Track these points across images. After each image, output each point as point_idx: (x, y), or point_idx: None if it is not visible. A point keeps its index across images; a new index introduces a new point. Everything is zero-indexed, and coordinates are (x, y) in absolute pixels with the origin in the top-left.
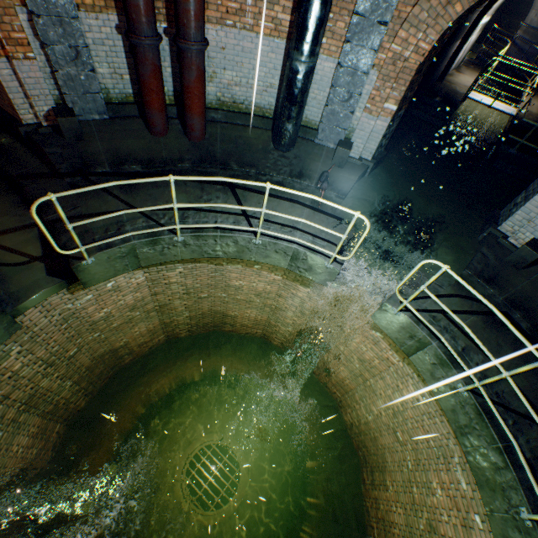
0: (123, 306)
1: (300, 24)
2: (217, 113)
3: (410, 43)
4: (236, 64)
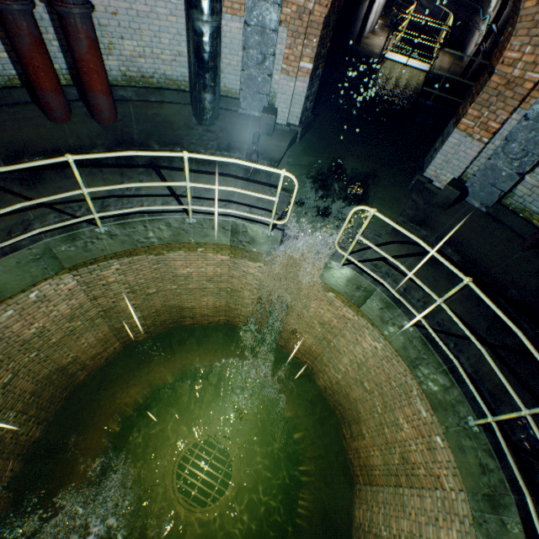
0: (59, 317)
1: None
2: (126, 91)
3: None
4: (134, 31)
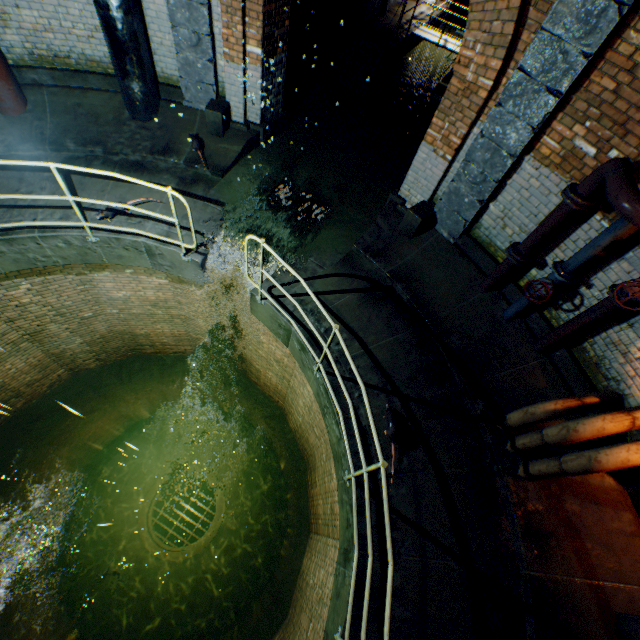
0: None
1: None
2: (37, 74)
3: None
4: None
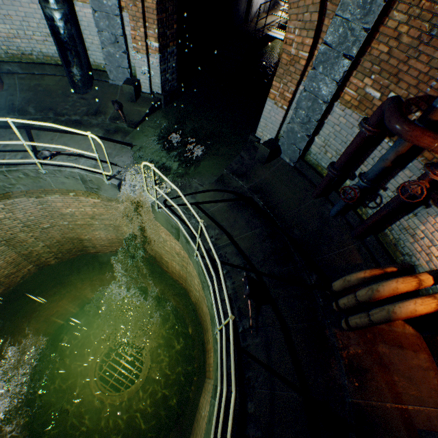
0: None
1: None
2: (11, 66)
3: None
4: (5, 17)
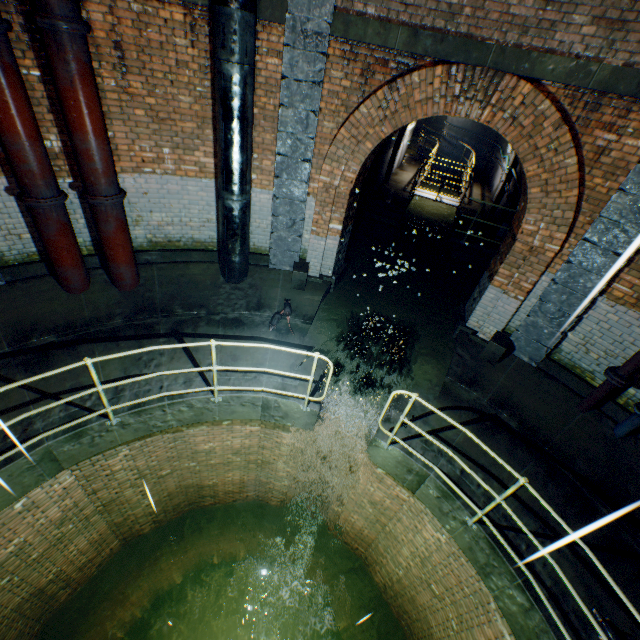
0: (46, 524)
1: (224, 169)
2: (151, 255)
3: (336, 174)
4: (164, 205)
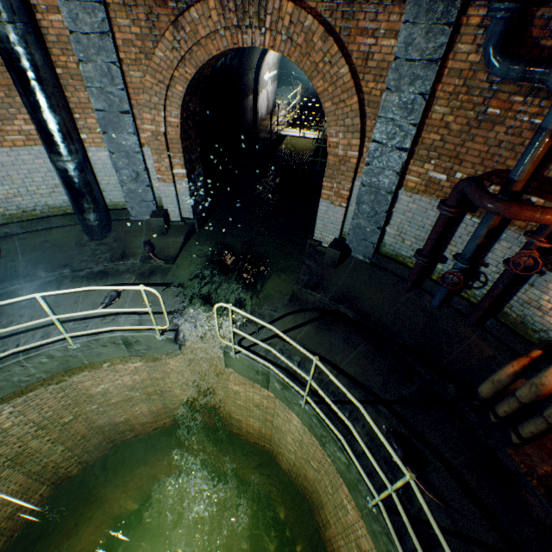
0: None
1: (41, 132)
2: (9, 227)
3: (159, 121)
4: (4, 178)
